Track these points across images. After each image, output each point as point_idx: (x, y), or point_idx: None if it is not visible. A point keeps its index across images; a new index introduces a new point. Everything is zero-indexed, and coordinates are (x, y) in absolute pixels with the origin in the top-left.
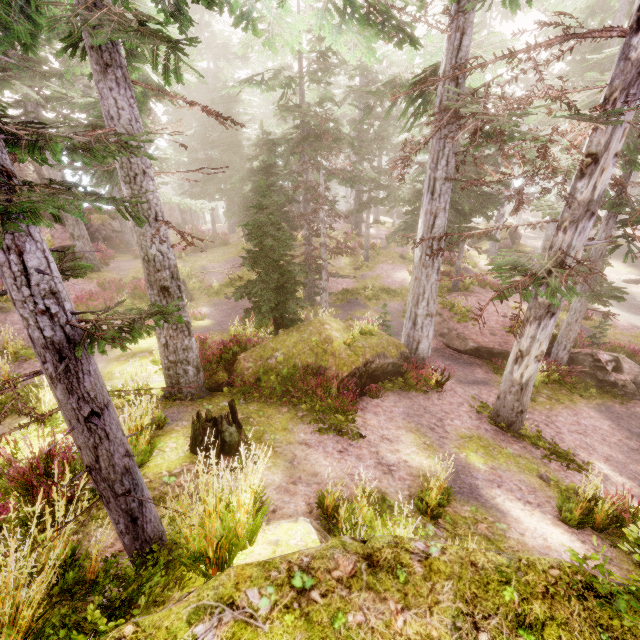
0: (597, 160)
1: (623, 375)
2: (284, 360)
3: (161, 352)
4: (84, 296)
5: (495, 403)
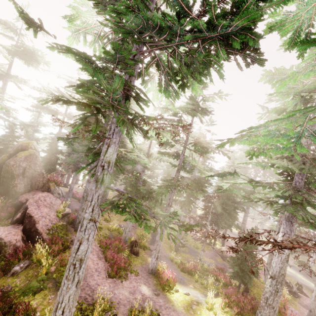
0: None
1: (294, 288)
2: None
3: (272, 314)
4: (112, 258)
5: (309, 313)
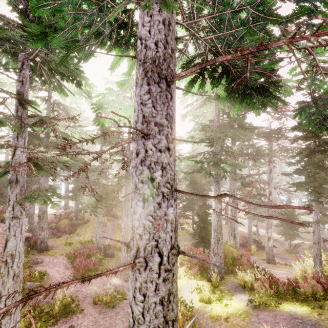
0: (271, 192)
1: (263, 243)
2: (225, 258)
3: (218, 260)
4: (80, 263)
5: (266, 256)
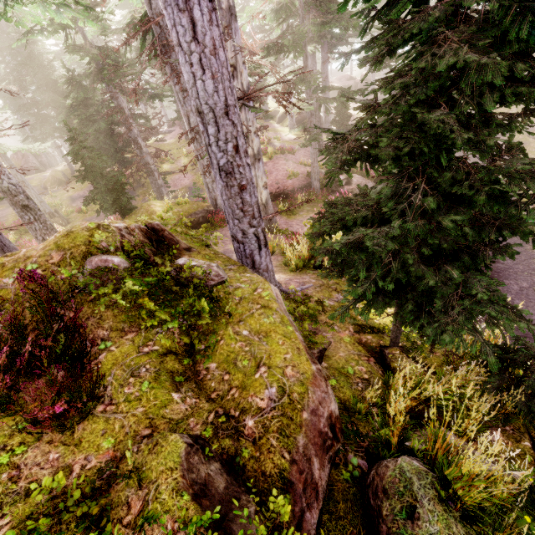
0: (236, 68)
1: (351, 186)
2: None
3: None
4: None
5: None
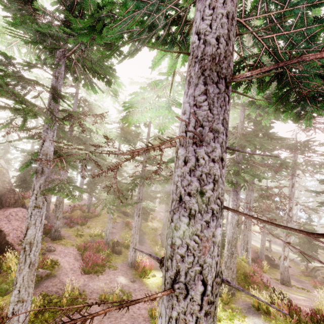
0: (291, 208)
1: (276, 261)
2: (236, 272)
3: (230, 275)
4: (89, 257)
5: (281, 276)
